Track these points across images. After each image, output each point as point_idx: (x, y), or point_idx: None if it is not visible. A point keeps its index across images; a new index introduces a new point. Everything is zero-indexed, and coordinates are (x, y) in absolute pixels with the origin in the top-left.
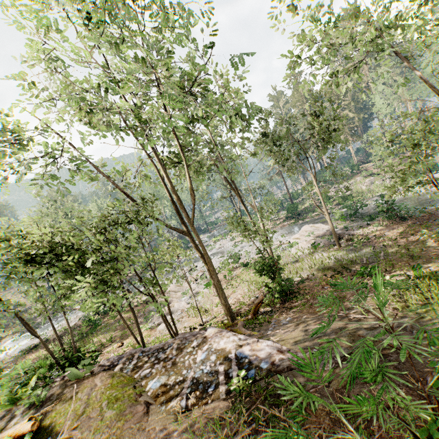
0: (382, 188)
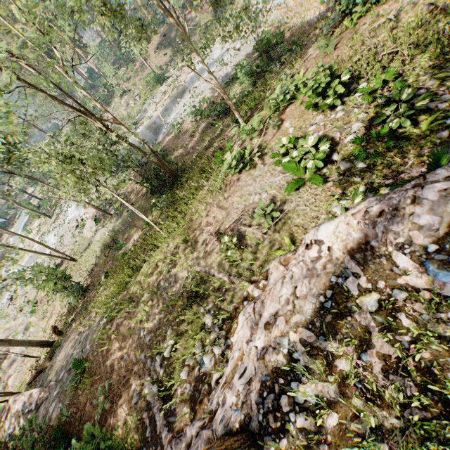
0: (136, 110)
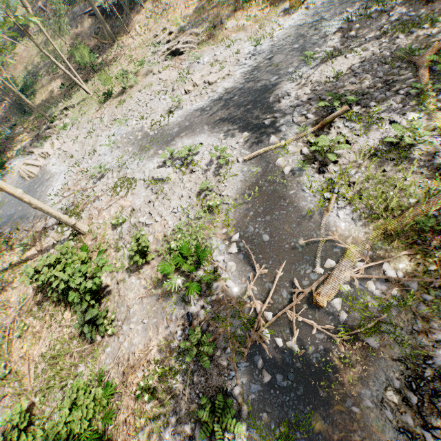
0: None
